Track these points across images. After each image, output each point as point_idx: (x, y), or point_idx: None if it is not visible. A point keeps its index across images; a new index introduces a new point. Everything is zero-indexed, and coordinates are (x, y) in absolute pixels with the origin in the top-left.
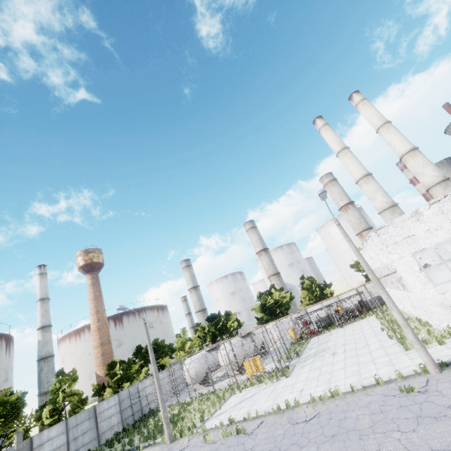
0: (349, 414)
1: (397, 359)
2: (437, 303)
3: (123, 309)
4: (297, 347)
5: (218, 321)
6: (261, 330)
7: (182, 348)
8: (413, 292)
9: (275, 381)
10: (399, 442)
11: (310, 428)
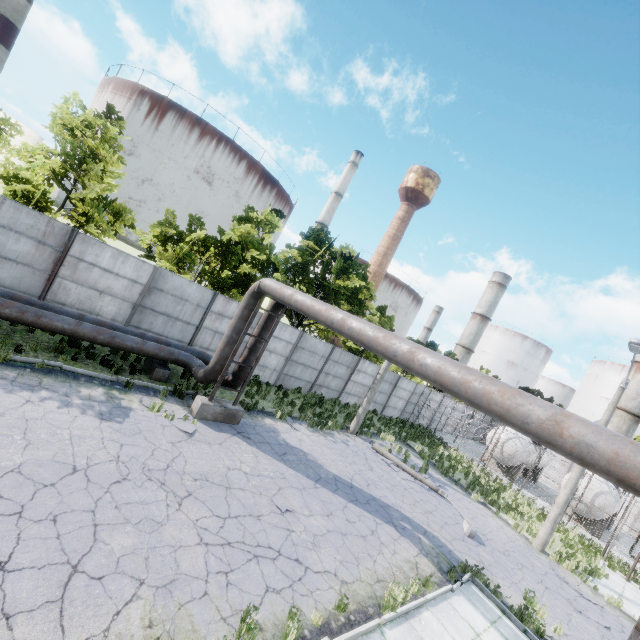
0: None
1: None
2: None
3: (639, 349)
4: None
5: None
6: None
7: None
8: None
9: None
10: None
11: None
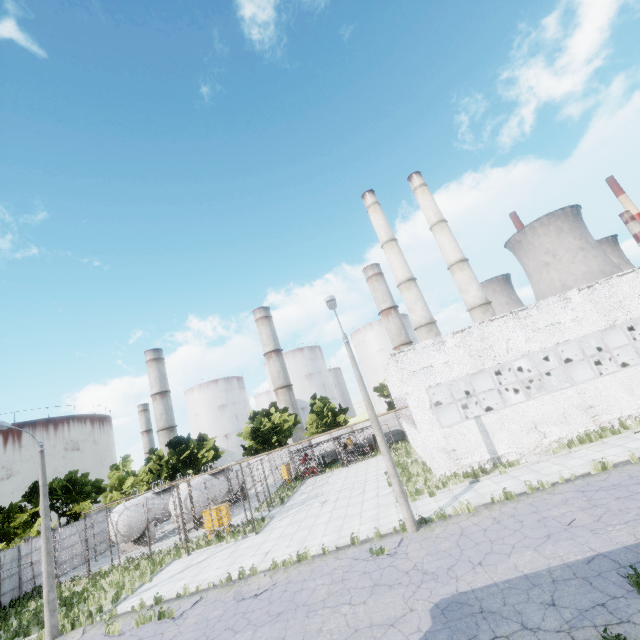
0: (308, 584)
1: (385, 513)
2: (440, 448)
3: (1, 426)
4: (285, 490)
5: (184, 449)
6: (246, 464)
7: (117, 487)
8: (420, 433)
9: (241, 539)
10: (344, 617)
11: (257, 605)
